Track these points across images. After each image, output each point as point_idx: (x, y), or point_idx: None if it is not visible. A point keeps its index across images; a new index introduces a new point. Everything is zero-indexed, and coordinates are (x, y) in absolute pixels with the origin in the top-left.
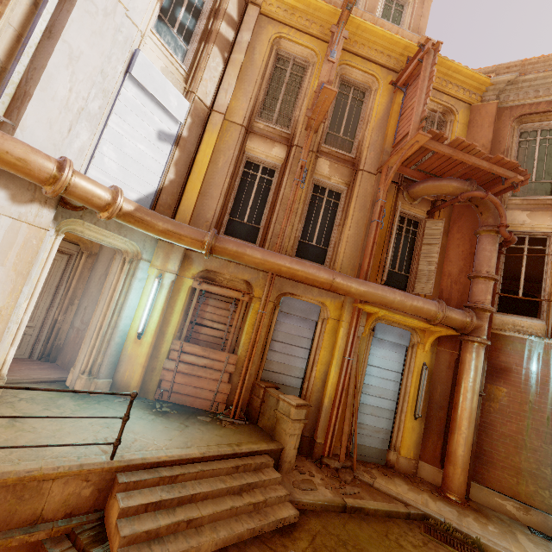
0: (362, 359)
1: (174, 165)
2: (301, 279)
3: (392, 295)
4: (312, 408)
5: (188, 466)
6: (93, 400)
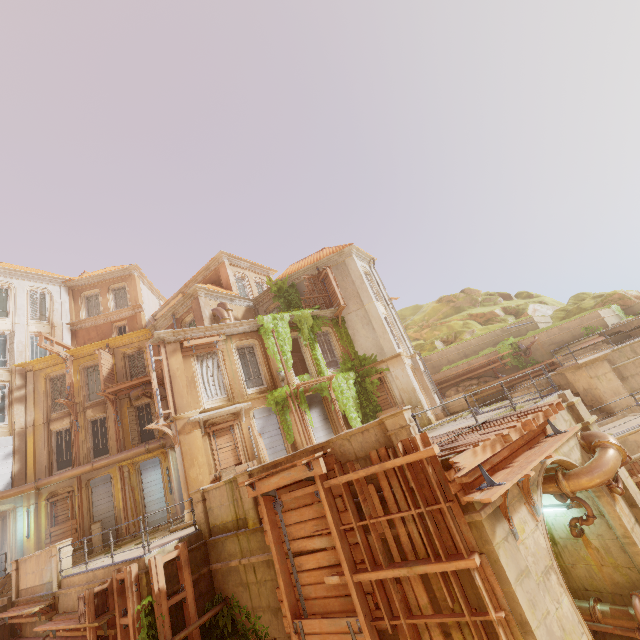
0: (136, 484)
1: (17, 462)
2: (80, 474)
3: (121, 455)
4: (120, 519)
5: None
6: None
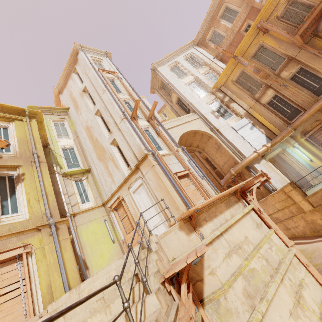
0: None
1: (260, 128)
2: None
3: None
4: None
5: None
6: None
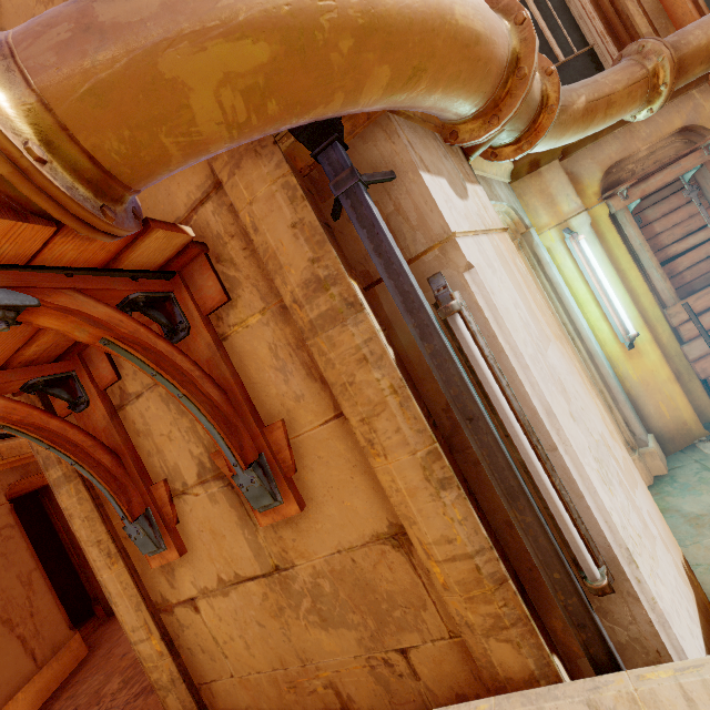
0: None
1: None
2: None
3: None
4: None
5: None
6: (697, 475)
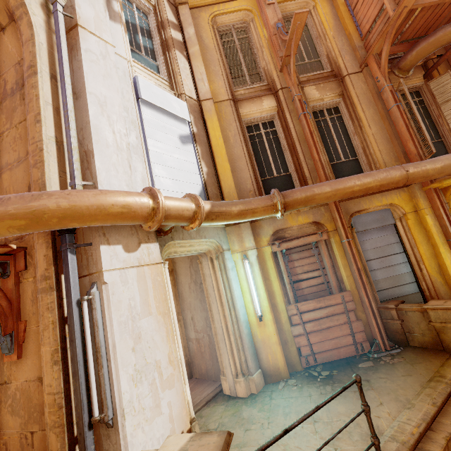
0: None
1: (201, 159)
2: (375, 189)
3: None
4: None
5: (436, 426)
6: (264, 398)
